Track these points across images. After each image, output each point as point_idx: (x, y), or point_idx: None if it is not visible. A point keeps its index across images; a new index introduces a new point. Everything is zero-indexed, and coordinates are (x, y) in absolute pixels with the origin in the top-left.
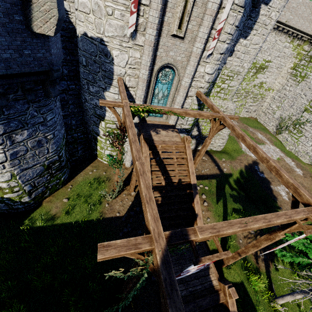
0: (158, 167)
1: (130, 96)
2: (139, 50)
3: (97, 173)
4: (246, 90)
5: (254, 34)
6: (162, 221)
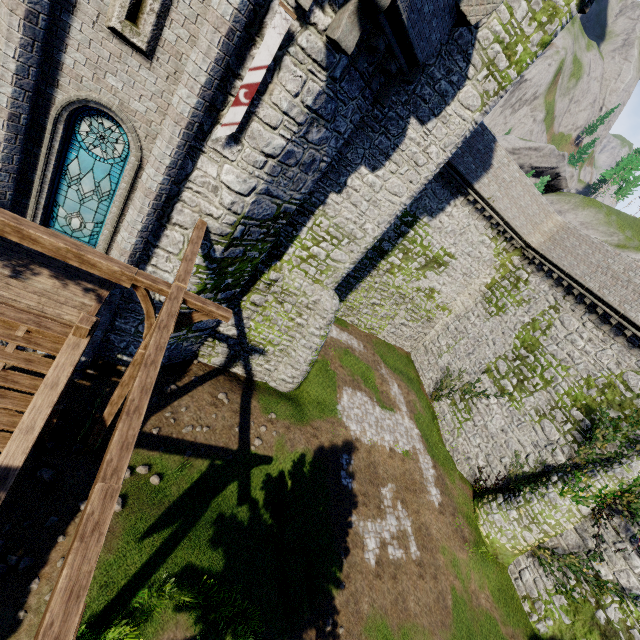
0: None
1: None
2: None
3: None
4: (402, 292)
5: (392, 170)
6: None
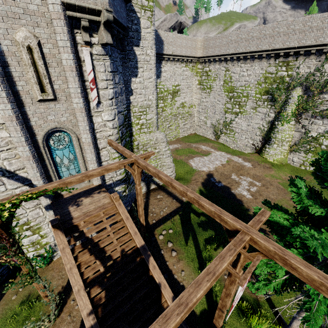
0: (88, 252)
1: (24, 179)
2: (3, 129)
3: (26, 291)
4: (173, 114)
5: (142, 71)
6: (116, 325)
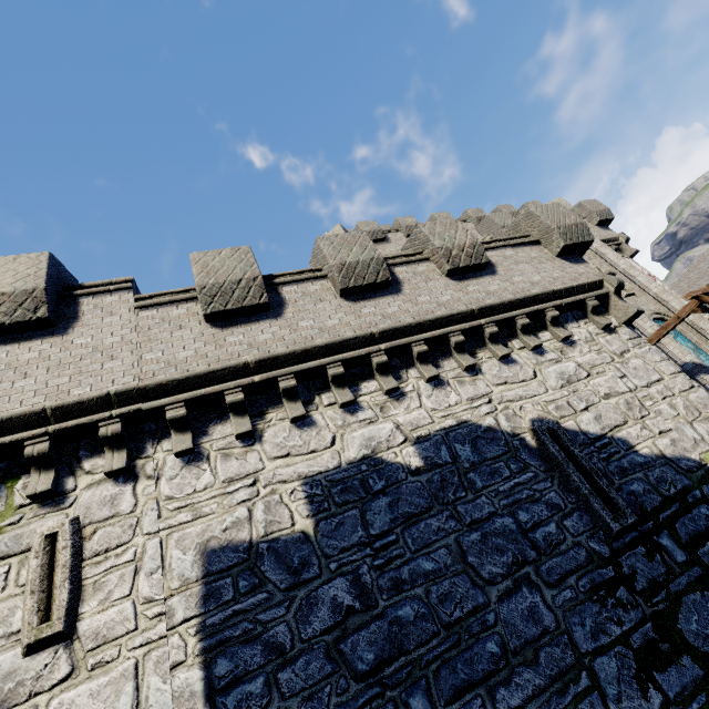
0: None
1: None
2: None
3: None
4: None
5: None
6: None
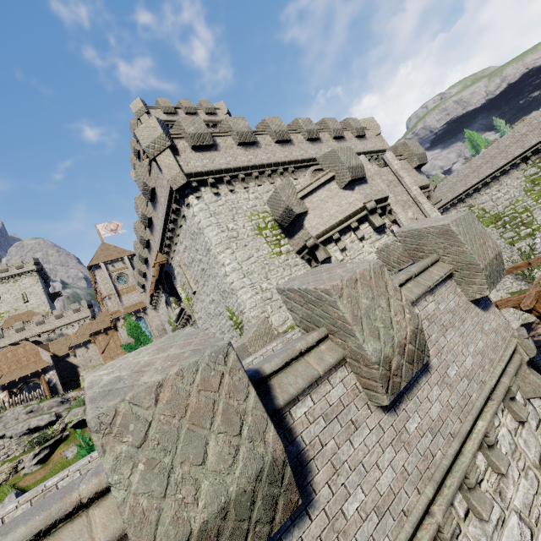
0: None
1: None
2: None
3: None
4: None
5: None
6: None
